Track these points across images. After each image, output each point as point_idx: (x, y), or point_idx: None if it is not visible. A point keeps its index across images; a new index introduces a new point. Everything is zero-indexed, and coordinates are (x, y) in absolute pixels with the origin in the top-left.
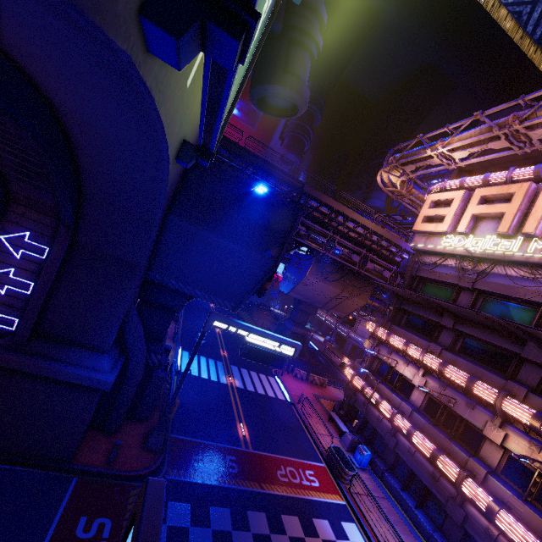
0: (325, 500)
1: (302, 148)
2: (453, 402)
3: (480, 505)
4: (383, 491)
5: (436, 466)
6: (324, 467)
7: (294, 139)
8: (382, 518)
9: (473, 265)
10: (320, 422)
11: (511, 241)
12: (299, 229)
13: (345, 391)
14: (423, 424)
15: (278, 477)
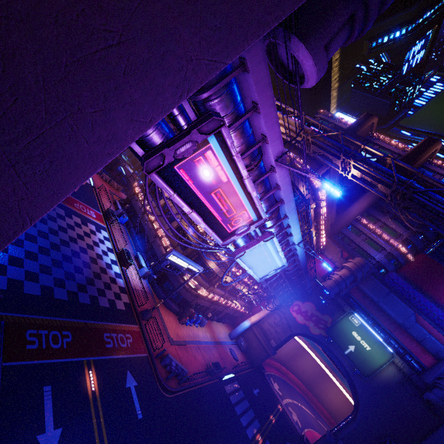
0: (96, 222)
1: None
2: (172, 206)
3: (160, 236)
4: (127, 233)
5: (153, 225)
6: (101, 215)
7: None
8: (121, 237)
9: None
10: (108, 201)
11: None
12: None
13: (129, 193)
14: (157, 212)
15: (74, 205)
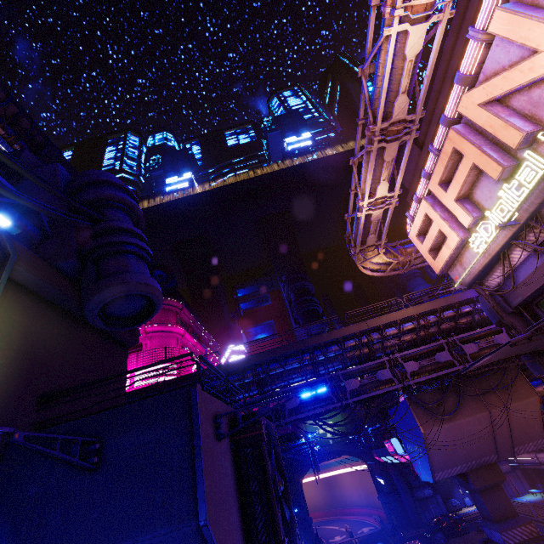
0: None
1: (317, 314)
2: None
3: None
4: None
5: None
6: None
7: (304, 314)
8: None
9: (541, 228)
10: None
11: (526, 166)
12: (237, 412)
13: None
14: None
15: None
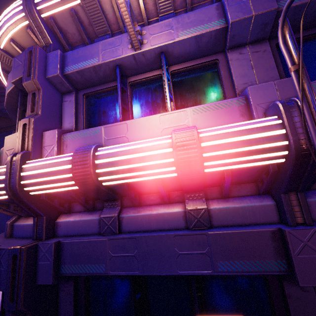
0: None
1: None
2: None
3: None
4: None
5: None
6: None
7: None
8: None
9: None
10: None
11: None
12: None
13: None
14: None
15: None
